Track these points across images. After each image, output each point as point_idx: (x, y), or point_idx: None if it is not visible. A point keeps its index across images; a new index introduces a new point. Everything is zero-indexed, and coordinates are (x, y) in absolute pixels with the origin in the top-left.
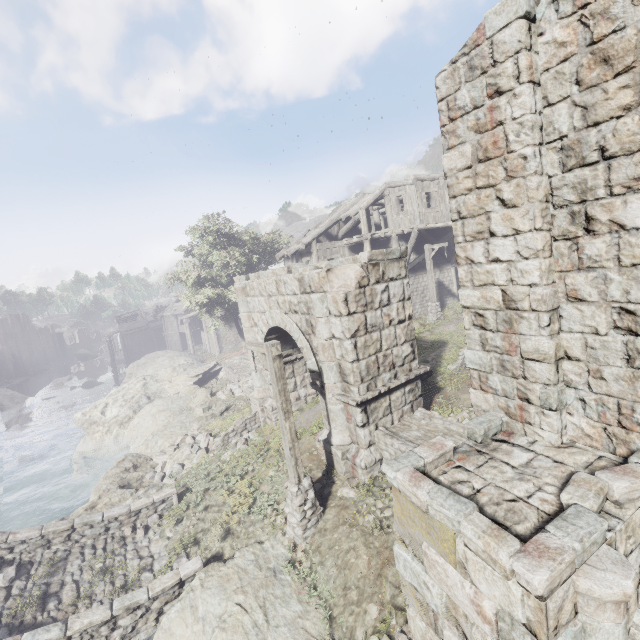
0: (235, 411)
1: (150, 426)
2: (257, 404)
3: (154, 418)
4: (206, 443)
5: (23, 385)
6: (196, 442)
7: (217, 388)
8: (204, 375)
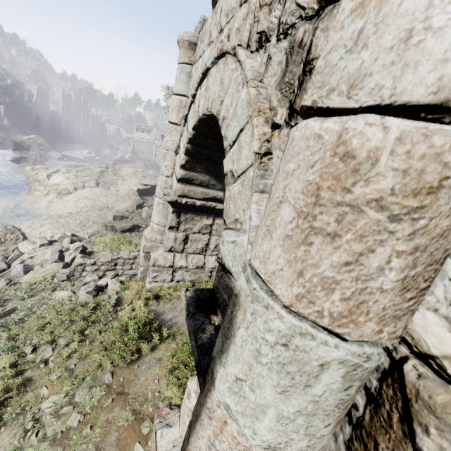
0: (137, 236)
1: (68, 207)
2: (142, 245)
3: (76, 201)
4: (70, 258)
5: (64, 145)
6: (69, 249)
7: (152, 204)
8: (153, 188)
